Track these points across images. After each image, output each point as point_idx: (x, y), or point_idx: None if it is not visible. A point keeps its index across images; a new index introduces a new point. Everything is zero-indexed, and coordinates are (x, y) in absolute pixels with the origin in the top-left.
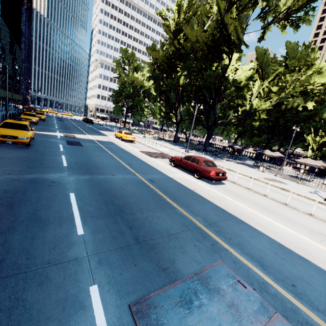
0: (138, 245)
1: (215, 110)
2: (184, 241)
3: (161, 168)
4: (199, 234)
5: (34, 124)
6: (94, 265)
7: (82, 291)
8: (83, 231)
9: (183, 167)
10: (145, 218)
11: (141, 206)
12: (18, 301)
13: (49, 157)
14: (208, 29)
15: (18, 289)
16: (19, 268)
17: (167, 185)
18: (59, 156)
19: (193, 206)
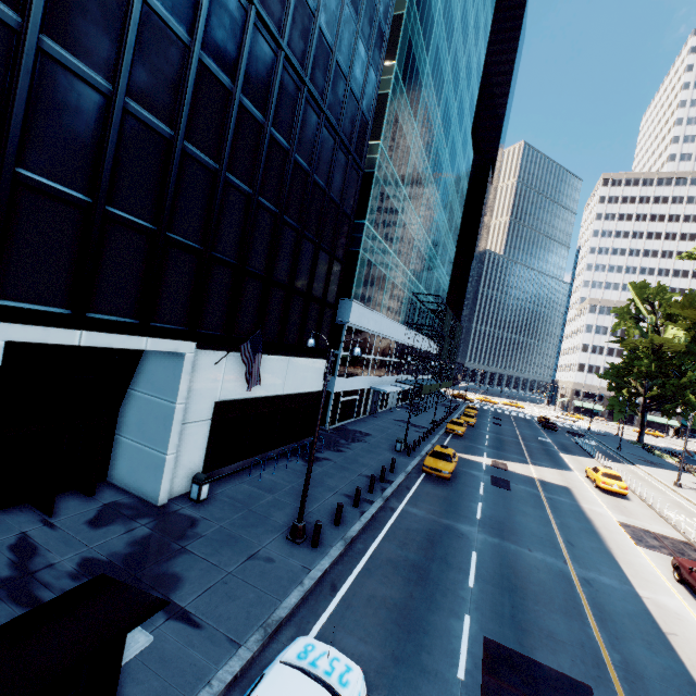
0: (511, 620)
1: None
2: (562, 649)
3: (635, 571)
4: (592, 660)
5: (459, 437)
6: (472, 607)
7: (461, 612)
8: (472, 585)
9: (692, 589)
10: (534, 609)
11: (539, 598)
12: (433, 595)
13: (465, 501)
14: None
15: (433, 590)
16: (434, 582)
17: (611, 599)
18: (475, 503)
19: (627, 642)
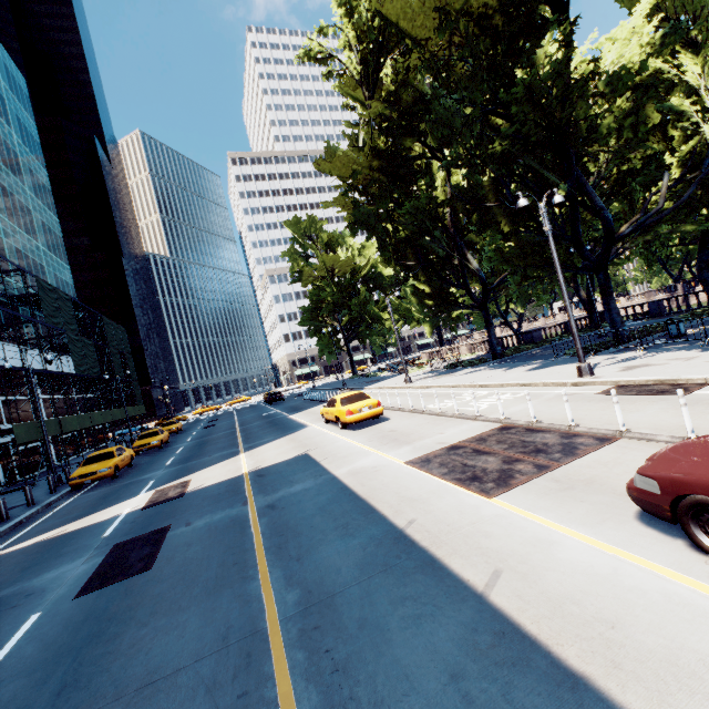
0: None
1: (590, 201)
2: None
3: (705, 695)
4: None
5: (110, 480)
6: None
7: None
8: None
9: None
10: None
11: None
12: None
13: None
14: None
15: None
16: None
17: None
18: None
19: None
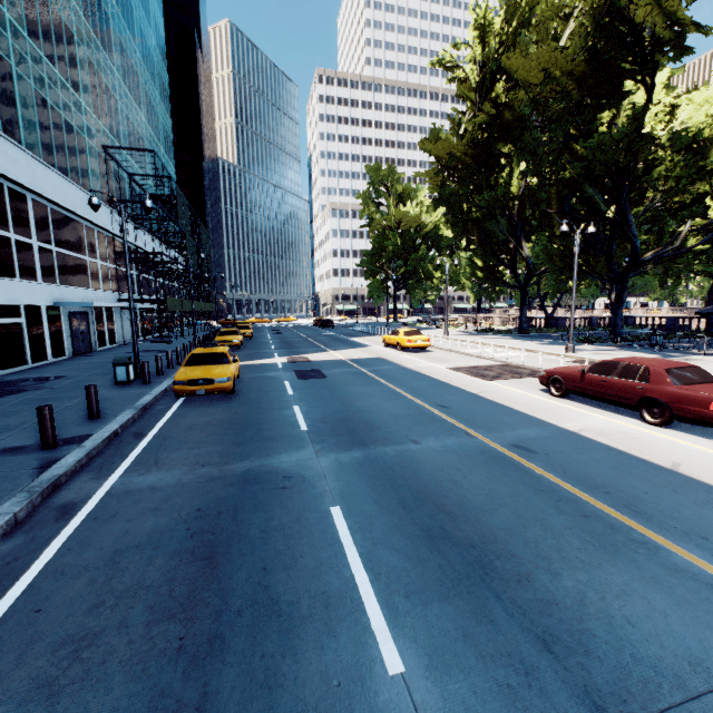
0: None
1: (627, 228)
2: None
3: (526, 406)
4: None
5: (236, 349)
6: None
7: None
8: (399, 658)
9: (594, 395)
10: (576, 598)
11: (536, 544)
12: None
13: (270, 412)
14: (567, 44)
15: None
16: None
17: (575, 459)
18: (289, 408)
19: None
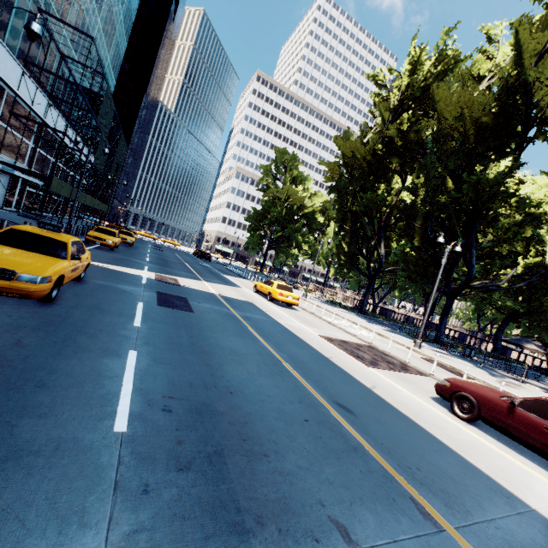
0: None
1: (469, 258)
2: None
3: (443, 431)
4: None
5: (108, 249)
6: None
7: None
8: None
9: (528, 441)
10: None
11: None
12: None
13: (81, 358)
14: None
15: None
16: None
17: None
18: (119, 355)
19: None
